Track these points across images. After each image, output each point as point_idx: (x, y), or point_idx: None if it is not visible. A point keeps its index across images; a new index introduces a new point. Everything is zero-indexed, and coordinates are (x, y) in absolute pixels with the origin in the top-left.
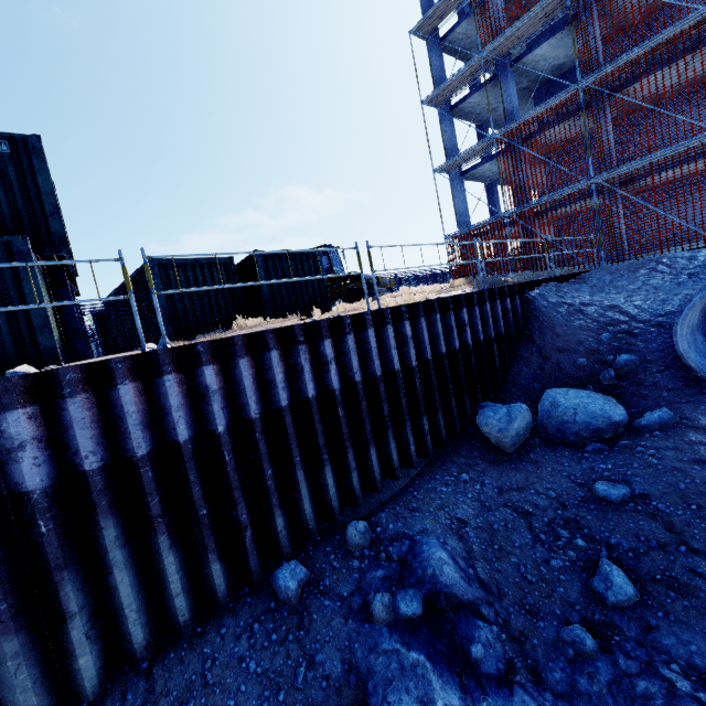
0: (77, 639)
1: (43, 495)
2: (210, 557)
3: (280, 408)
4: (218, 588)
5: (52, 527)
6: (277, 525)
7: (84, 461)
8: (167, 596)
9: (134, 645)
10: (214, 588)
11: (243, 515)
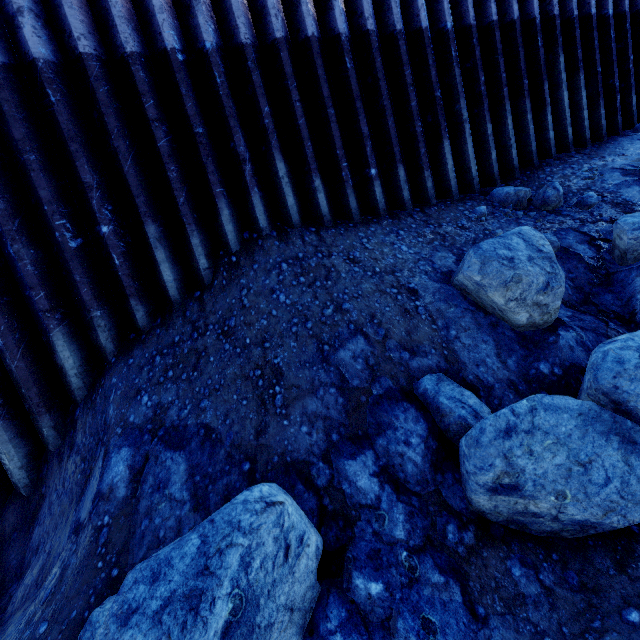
0: (549, 119)
1: (539, 23)
2: (600, 104)
3: (639, 11)
4: (603, 127)
5: (542, 45)
6: (632, 101)
7: (554, 8)
8: (579, 120)
9: (568, 139)
10: (600, 127)
11: (616, 83)
